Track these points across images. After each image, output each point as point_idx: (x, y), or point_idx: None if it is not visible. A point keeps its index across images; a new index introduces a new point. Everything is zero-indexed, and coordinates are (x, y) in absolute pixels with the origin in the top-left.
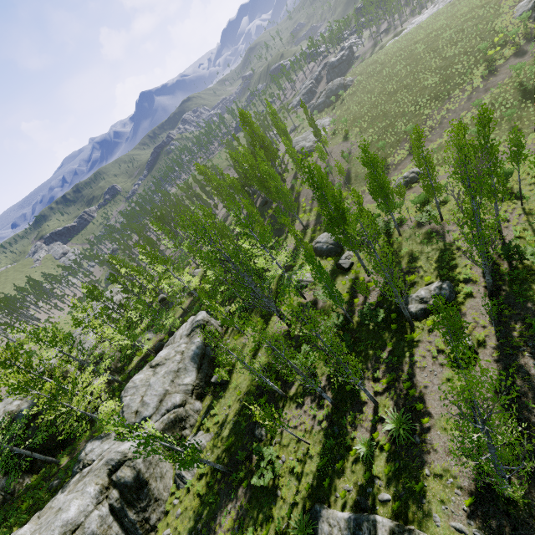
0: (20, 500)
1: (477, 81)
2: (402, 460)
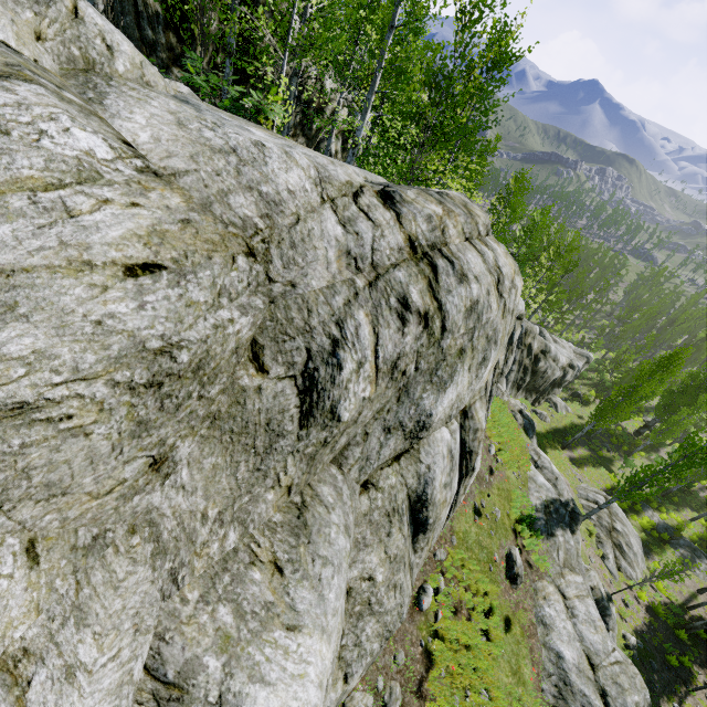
0: None
1: None
2: (700, 545)
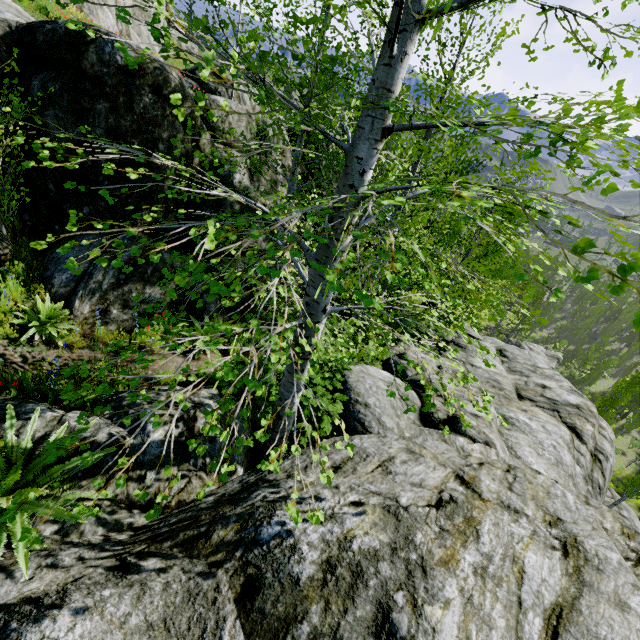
0: None
1: None
2: None
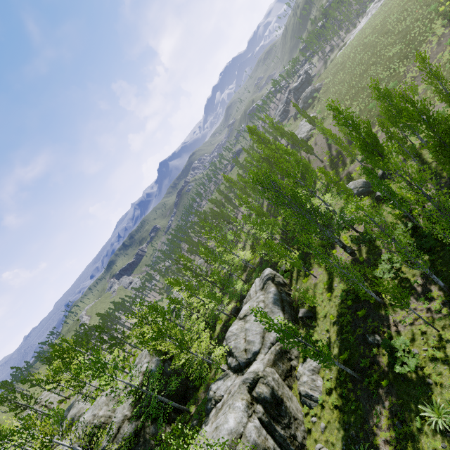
0: (169, 443)
1: (440, 31)
2: None
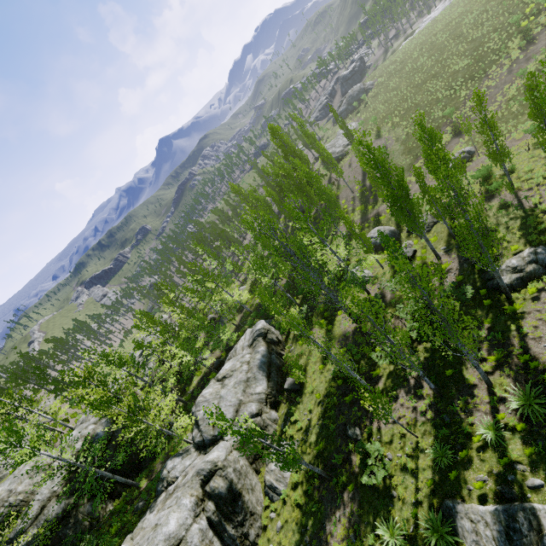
0: (106, 525)
1: (515, 53)
2: (545, 439)
